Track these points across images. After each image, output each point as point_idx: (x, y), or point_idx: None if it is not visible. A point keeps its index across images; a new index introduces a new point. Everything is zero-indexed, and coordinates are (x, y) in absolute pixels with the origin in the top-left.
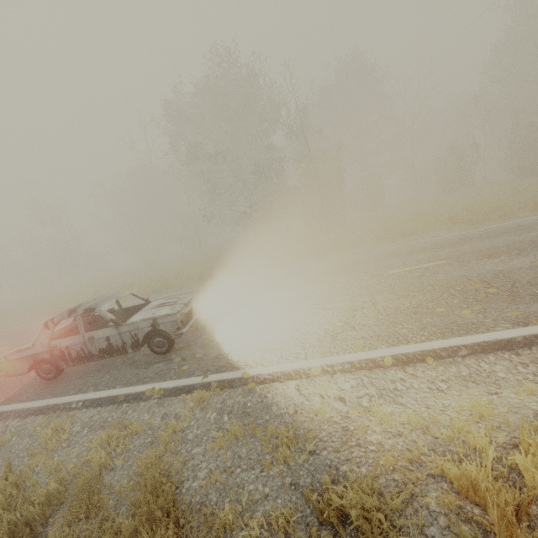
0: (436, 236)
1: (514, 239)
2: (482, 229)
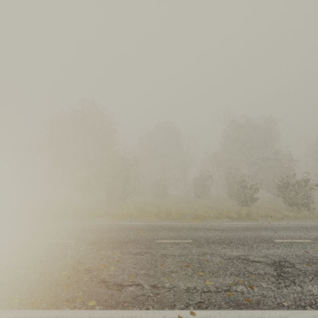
0: (132, 222)
1: (128, 235)
2: (147, 224)
